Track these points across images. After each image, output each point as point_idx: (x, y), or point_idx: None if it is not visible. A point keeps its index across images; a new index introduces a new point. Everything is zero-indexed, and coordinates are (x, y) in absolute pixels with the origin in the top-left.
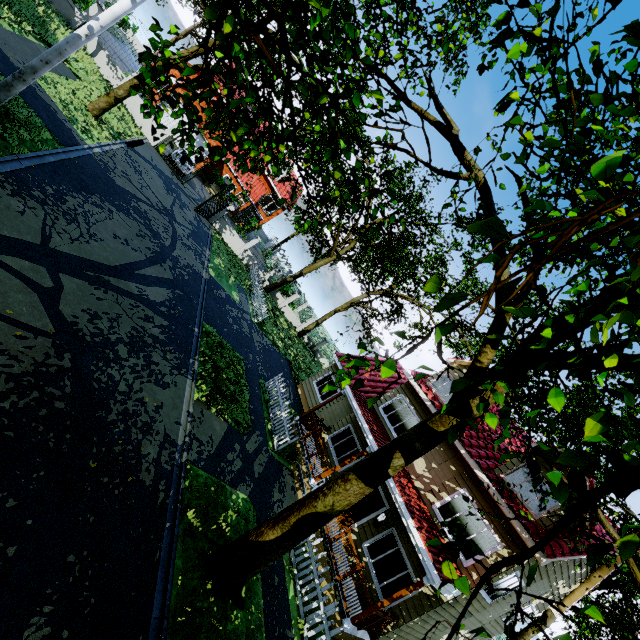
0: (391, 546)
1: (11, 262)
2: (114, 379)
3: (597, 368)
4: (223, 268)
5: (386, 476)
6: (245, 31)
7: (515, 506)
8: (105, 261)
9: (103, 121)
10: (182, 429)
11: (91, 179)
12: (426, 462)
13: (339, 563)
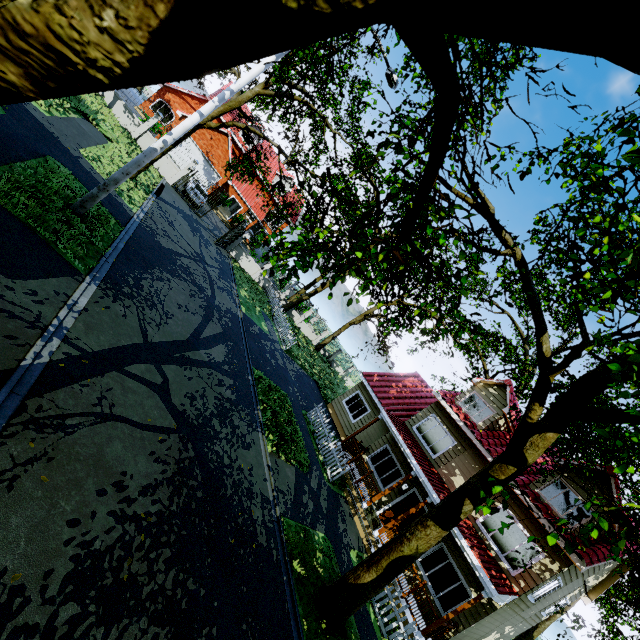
0: (442, 560)
1: (135, 370)
2: (220, 455)
3: (632, 423)
4: (249, 299)
5: (458, 520)
6: (266, 86)
7: (553, 520)
8: (181, 337)
9: (135, 179)
10: (269, 484)
11: (148, 252)
12: (465, 479)
13: (399, 579)
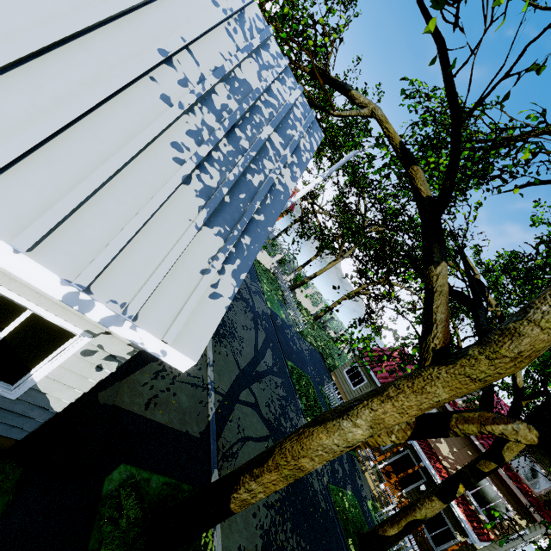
0: None
1: (243, 397)
2: None
3: None
4: (269, 292)
5: (454, 497)
6: None
7: (521, 487)
8: (251, 355)
9: None
10: None
11: None
12: (449, 447)
13: None
